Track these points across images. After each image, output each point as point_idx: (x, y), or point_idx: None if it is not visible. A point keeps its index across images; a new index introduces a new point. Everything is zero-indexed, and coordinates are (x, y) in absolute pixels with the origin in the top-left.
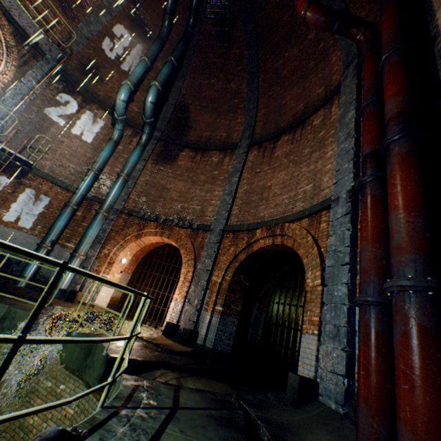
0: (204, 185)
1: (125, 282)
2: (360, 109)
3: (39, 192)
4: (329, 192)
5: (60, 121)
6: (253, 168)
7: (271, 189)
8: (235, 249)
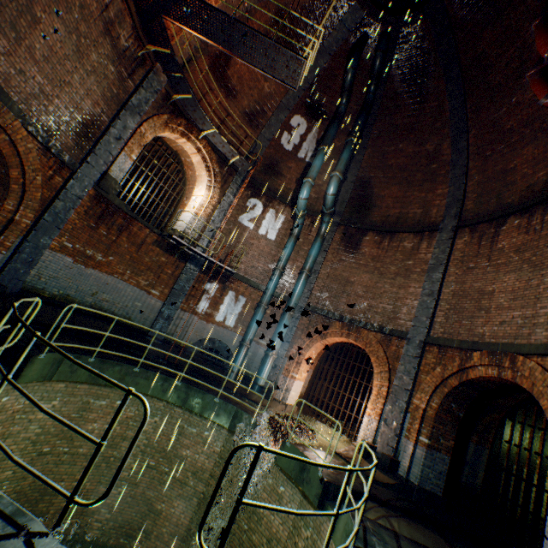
0: (395, 278)
1: (307, 378)
2: None
3: (238, 293)
4: None
5: (250, 225)
6: (464, 261)
7: (493, 297)
8: (442, 371)
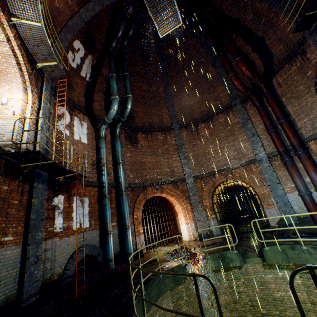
0: (164, 155)
1: None
2: (269, 132)
3: (80, 196)
4: (250, 156)
5: (67, 132)
6: (190, 142)
7: (210, 154)
8: (207, 187)
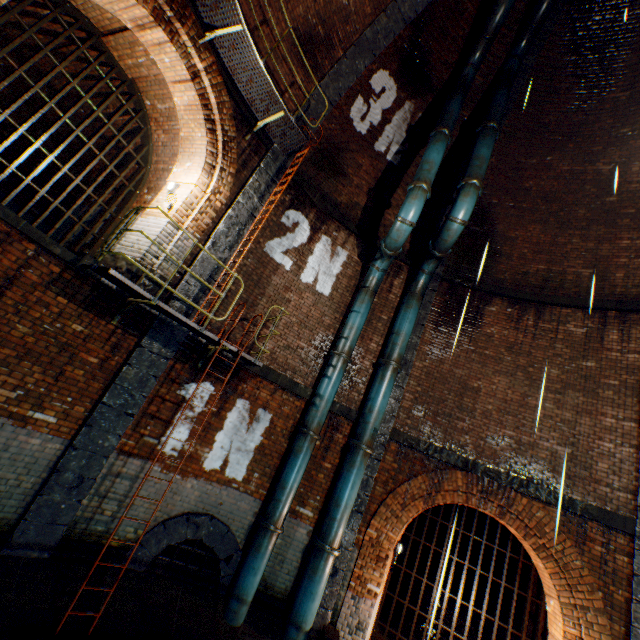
0: (564, 391)
1: None
2: None
3: (255, 404)
4: None
5: (286, 261)
6: None
7: None
8: None
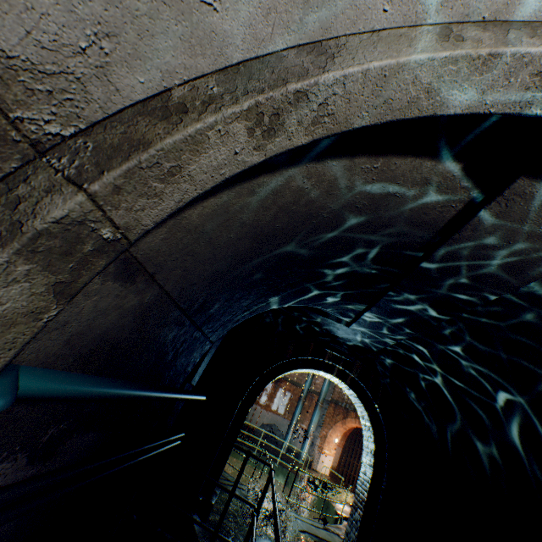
0: None
1: (338, 454)
2: None
3: (285, 390)
4: None
5: None
6: None
7: None
8: None
